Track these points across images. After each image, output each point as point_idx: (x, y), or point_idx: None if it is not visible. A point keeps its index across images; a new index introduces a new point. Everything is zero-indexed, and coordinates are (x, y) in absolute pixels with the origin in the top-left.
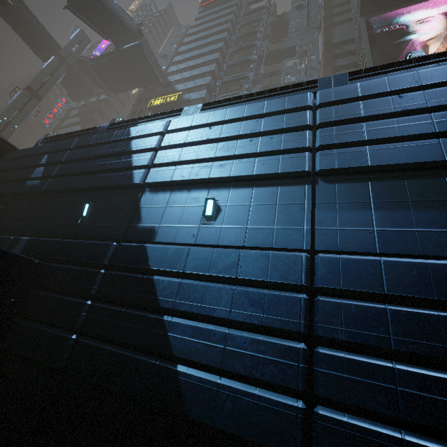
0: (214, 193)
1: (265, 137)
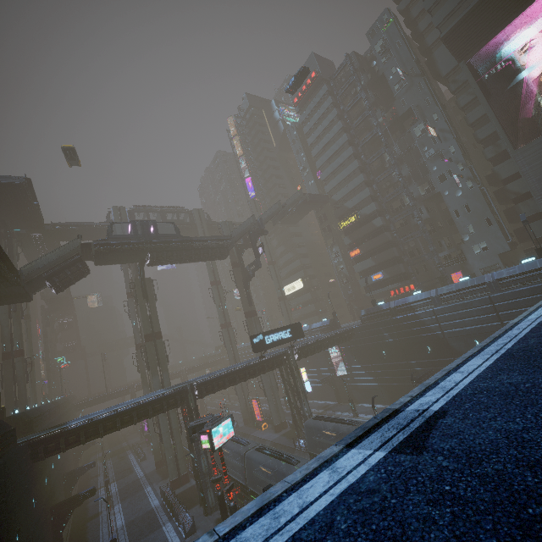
0: (474, 338)
1: (481, 318)
